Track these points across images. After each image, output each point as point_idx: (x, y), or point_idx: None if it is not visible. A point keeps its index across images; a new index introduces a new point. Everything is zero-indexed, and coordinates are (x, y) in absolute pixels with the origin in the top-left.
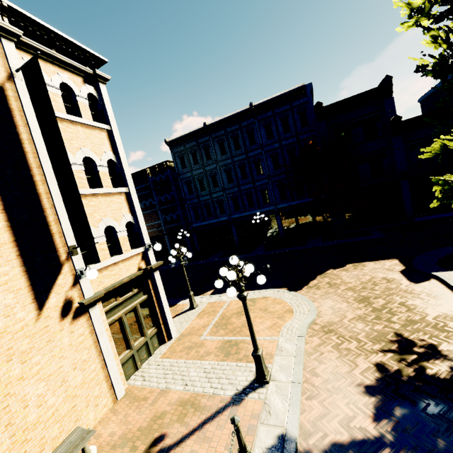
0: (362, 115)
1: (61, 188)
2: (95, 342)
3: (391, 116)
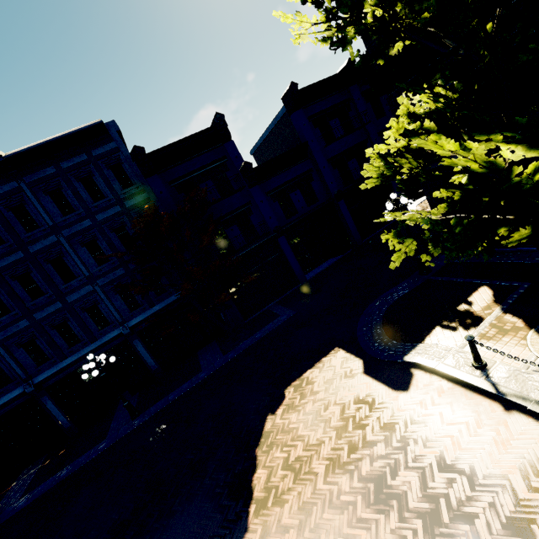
0: (206, 164)
1: None
2: None
3: (239, 163)
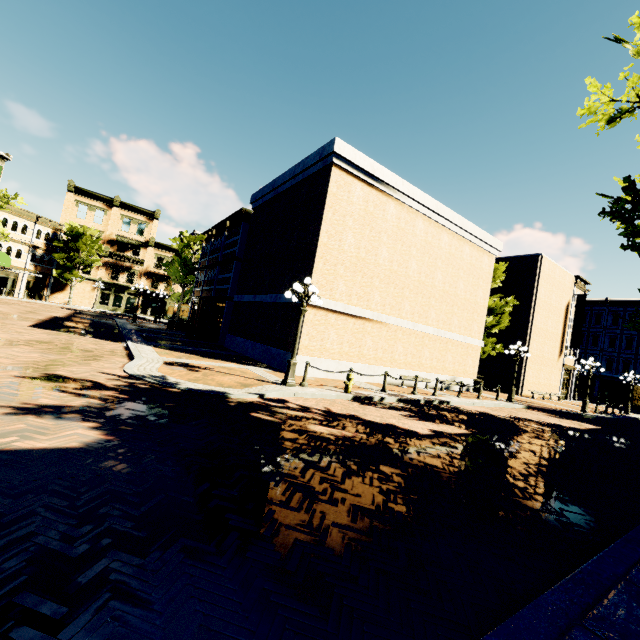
0: None
1: (573, 330)
2: (560, 378)
3: None
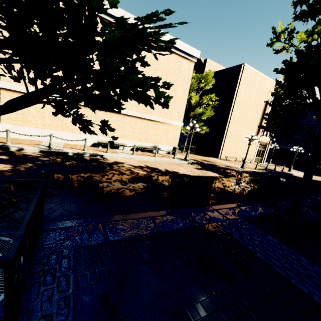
0: None
1: None
2: (255, 149)
3: None
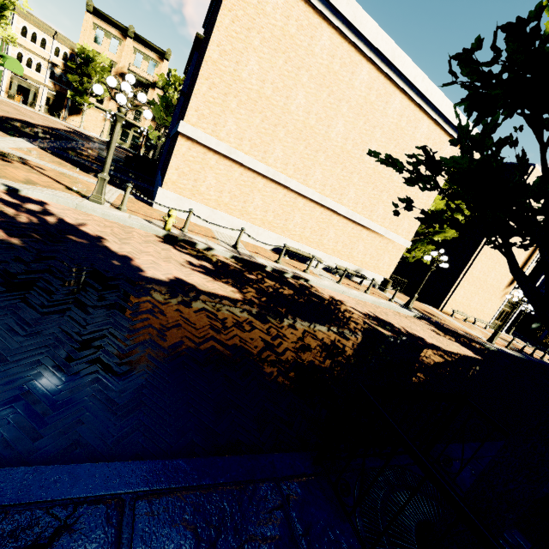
0: None
1: (537, 264)
2: (498, 308)
3: None
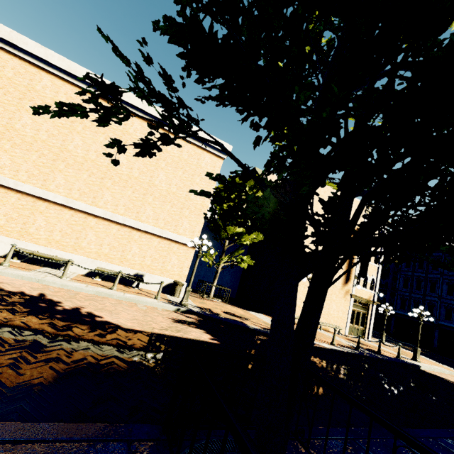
0: None
1: None
2: (347, 309)
3: None
